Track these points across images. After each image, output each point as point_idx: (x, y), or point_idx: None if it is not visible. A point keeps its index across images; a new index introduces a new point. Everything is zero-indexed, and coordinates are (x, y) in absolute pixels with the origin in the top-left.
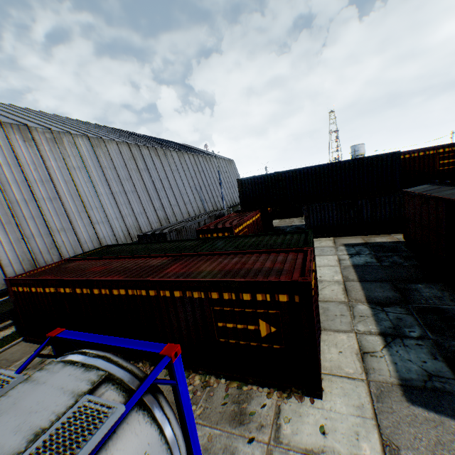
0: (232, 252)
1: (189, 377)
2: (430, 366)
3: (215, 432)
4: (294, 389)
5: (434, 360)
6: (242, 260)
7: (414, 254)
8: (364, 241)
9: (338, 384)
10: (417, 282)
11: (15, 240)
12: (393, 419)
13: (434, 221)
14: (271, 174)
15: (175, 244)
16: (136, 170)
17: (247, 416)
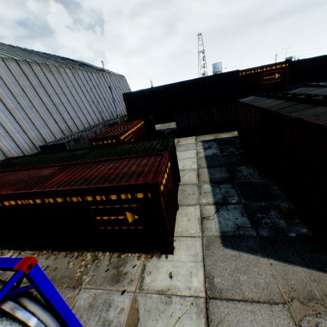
0: (109, 158)
1: (83, 255)
2: (239, 221)
3: (99, 292)
4: (155, 251)
5: (242, 217)
6: (116, 165)
7: (243, 145)
8: (215, 137)
9: (184, 242)
10: (242, 165)
11: None
12: (213, 260)
13: (254, 123)
14: (149, 89)
15: (69, 153)
16: (30, 86)
17: (122, 276)
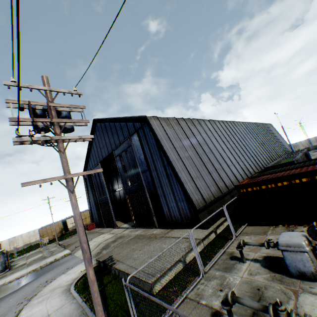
0: None
1: None
2: None
3: None
4: None
5: None
6: None
7: None
8: None
9: None
10: None
11: (206, 174)
12: None
13: None
14: None
15: None
16: (230, 135)
17: None
